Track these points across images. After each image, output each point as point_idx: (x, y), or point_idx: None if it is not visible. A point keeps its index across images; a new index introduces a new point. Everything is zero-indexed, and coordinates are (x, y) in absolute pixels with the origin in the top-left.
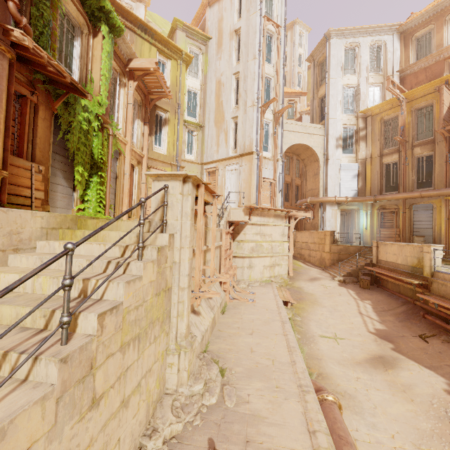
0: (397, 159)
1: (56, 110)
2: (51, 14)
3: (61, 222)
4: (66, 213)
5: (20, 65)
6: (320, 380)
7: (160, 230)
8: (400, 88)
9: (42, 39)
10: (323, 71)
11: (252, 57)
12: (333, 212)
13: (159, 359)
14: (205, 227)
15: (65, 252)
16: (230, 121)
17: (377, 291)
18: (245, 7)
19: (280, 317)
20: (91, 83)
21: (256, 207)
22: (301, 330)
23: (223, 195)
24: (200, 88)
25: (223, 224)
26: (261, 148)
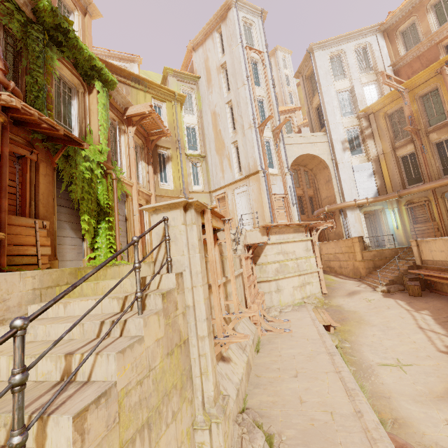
0: (413, 150)
1: (56, 164)
2: (45, 79)
3: (57, 278)
4: (77, 265)
5: (17, 129)
6: (397, 430)
7: (166, 270)
8: (397, 80)
9: (38, 102)
10: (313, 83)
11: (241, 84)
12: (356, 217)
13: (184, 441)
14: (221, 256)
15: (8, 333)
16: (230, 146)
17: (432, 297)
18: (226, 43)
19: (326, 347)
20: (91, 134)
21: (272, 225)
22: (353, 359)
23: (236, 218)
24: (197, 122)
25: (240, 249)
26: (266, 166)
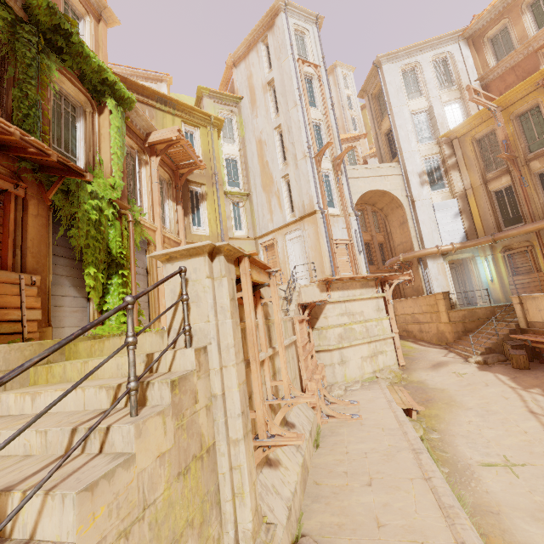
0: (510, 182)
1: (50, 201)
2: (39, 93)
3: (33, 355)
4: None
5: None
6: None
7: (184, 343)
8: (487, 97)
9: (28, 121)
10: (382, 103)
11: (292, 105)
12: (439, 267)
13: None
14: (266, 320)
15: None
16: (280, 181)
17: (543, 370)
18: (274, 56)
19: (408, 441)
20: (101, 165)
21: (334, 279)
22: (445, 456)
23: (289, 271)
24: (239, 153)
25: (293, 310)
26: (325, 205)
